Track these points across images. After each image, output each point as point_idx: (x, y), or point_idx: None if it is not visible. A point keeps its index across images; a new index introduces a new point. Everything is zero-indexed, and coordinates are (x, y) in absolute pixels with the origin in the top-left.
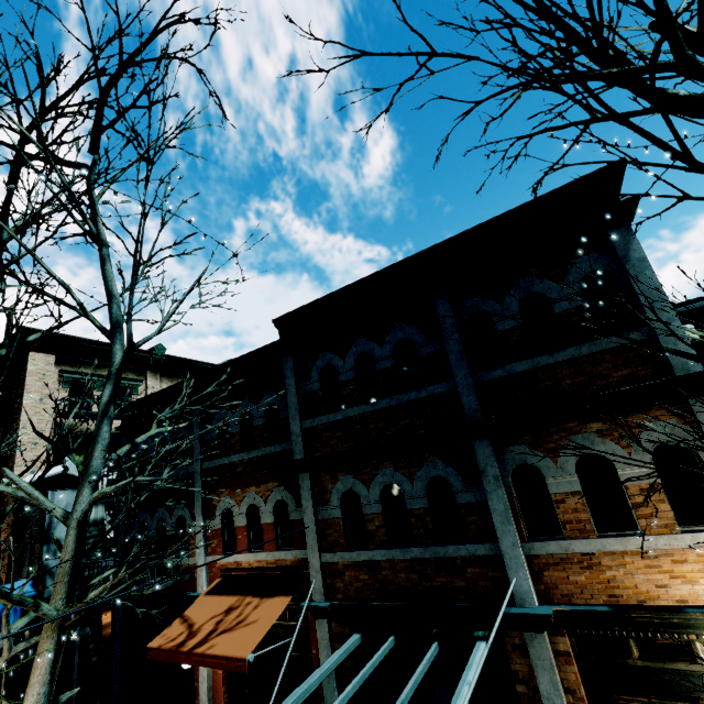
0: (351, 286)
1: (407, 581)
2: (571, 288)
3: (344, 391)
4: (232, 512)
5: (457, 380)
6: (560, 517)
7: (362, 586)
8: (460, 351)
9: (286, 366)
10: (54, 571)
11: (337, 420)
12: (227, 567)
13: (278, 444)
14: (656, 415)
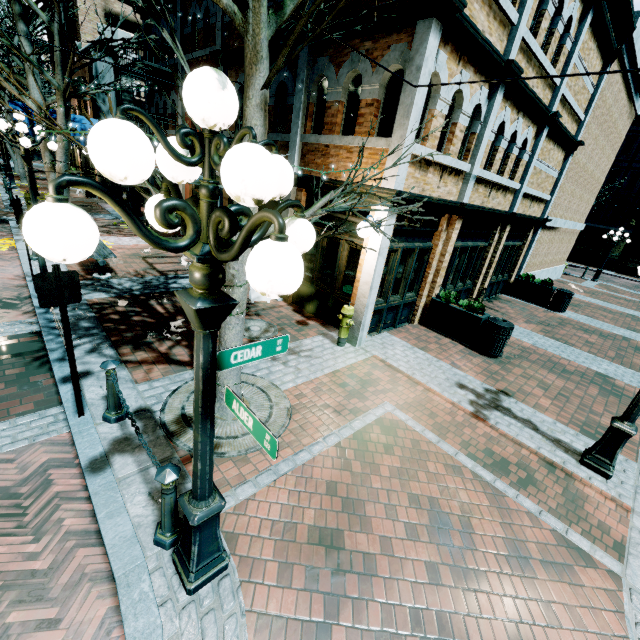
0: None
1: None
2: None
3: None
4: None
5: None
6: (325, 120)
7: None
8: None
9: None
10: (106, 114)
11: None
12: None
13: None
14: (401, 38)
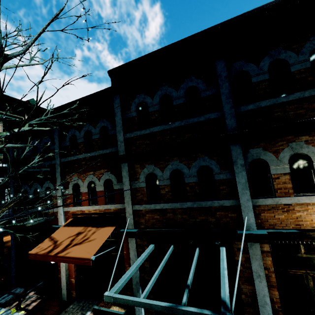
0: (162, 49)
1: (182, 219)
2: (304, 56)
3: (152, 117)
4: (79, 185)
5: (225, 110)
6: (275, 186)
7: (155, 221)
8: (229, 93)
9: (115, 101)
10: None
11: (146, 134)
12: (76, 213)
13: (108, 149)
14: None
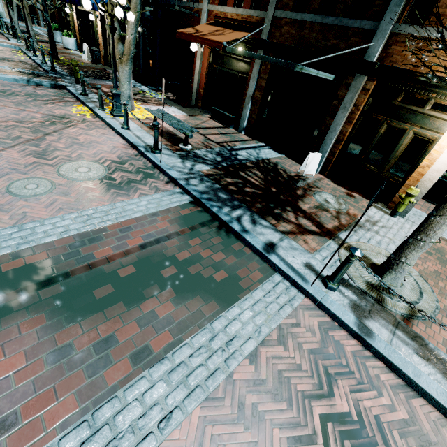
0: None
1: (314, 39)
2: None
3: None
4: None
5: None
6: (433, 10)
7: (289, 38)
8: None
9: None
10: None
11: None
12: (218, 15)
13: None
14: None
